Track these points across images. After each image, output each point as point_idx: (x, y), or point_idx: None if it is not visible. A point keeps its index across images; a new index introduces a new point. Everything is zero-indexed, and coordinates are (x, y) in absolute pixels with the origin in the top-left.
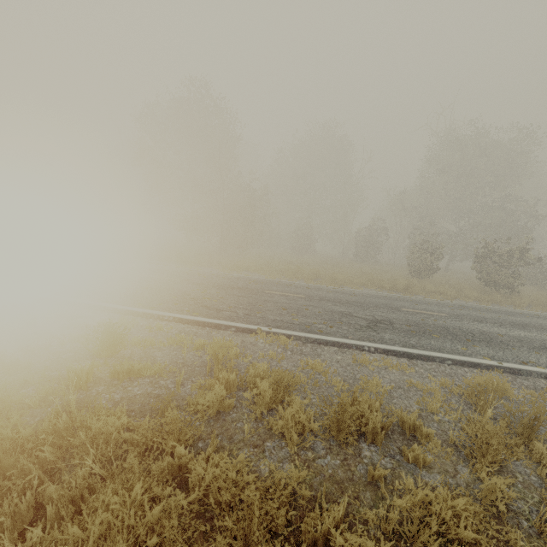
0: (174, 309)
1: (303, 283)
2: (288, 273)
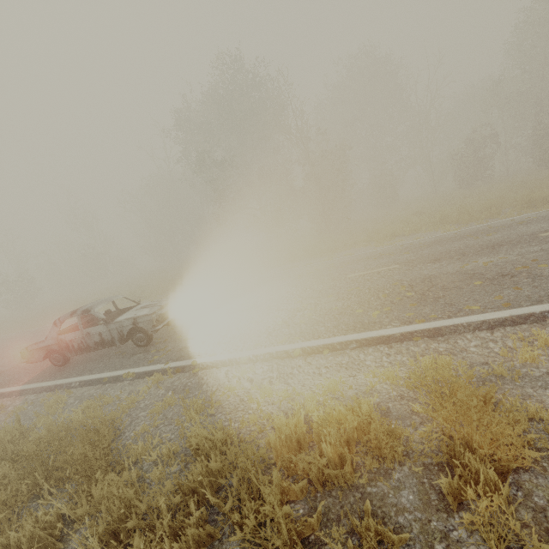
0: (542, 296)
1: (514, 217)
2: (462, 218)
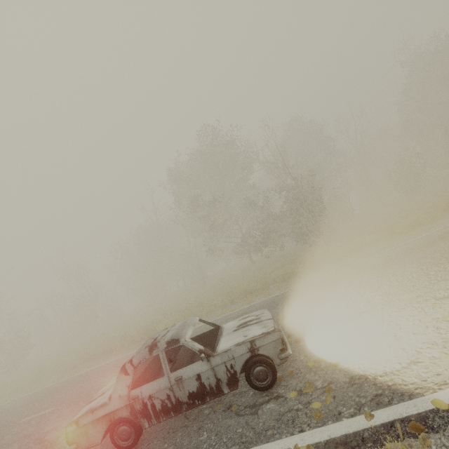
0: None
1: None
2: None
